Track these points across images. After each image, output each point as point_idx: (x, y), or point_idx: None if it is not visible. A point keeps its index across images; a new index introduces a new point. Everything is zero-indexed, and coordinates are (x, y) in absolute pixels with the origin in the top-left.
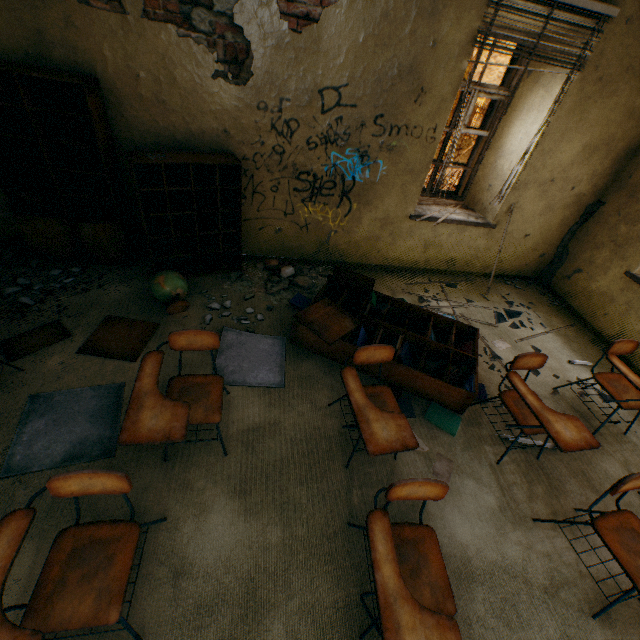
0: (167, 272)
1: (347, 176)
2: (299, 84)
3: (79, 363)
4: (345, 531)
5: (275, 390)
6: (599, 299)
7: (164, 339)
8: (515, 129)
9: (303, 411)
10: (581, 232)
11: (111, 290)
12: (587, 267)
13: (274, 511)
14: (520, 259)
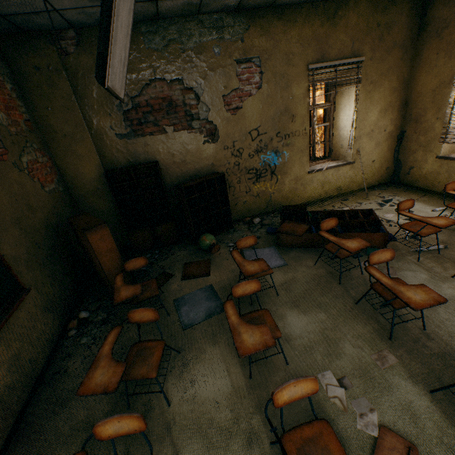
0: (205, 234)
1: (271, 164)
2: (239, 133)
3: (185, 283)
4: (356, 306)
5: (284, 266)
6: (431, 176)
7: (216, 264)
8: (341, 116)
9: (303, 270)
10: (401, 149)
11: (178, 254)
12: (415, 164)
13: (316, 308)
14: (376, 174)
